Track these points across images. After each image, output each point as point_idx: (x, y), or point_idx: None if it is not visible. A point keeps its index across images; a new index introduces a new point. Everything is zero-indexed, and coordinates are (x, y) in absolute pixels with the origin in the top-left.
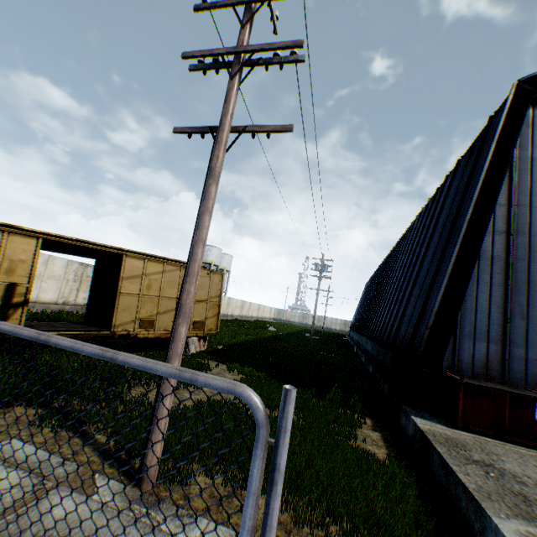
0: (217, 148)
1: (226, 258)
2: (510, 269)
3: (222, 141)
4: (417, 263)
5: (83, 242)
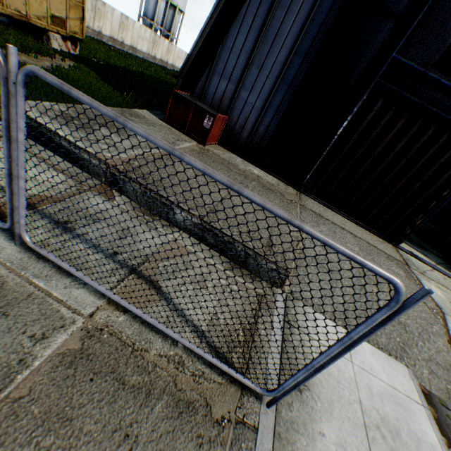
0: None
1: None
2: (271, 16)
3: None
4: None
5: None
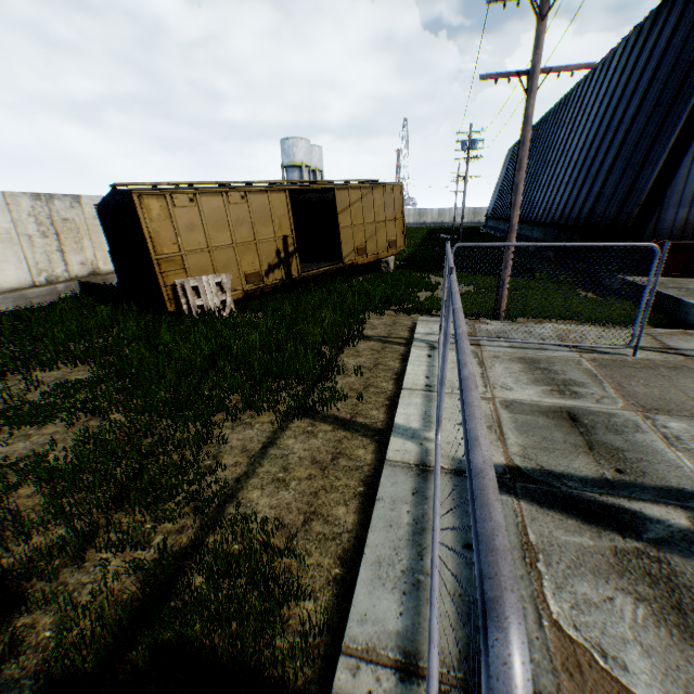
0: (532, 98)
1: (314, 152)
2: None
3: (535, 90)
4: (620, 128)
5: (308, 185)
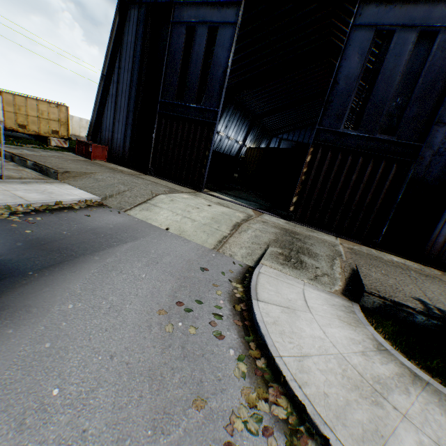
0: None
1: None
2: (117, 100)
3: None
4: None
5: None
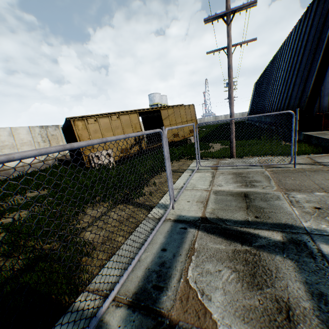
0: (230, 57)
1: (163, 98)
2: None
3: (231, 54)
4: (296, 64)
5: (147, 109)
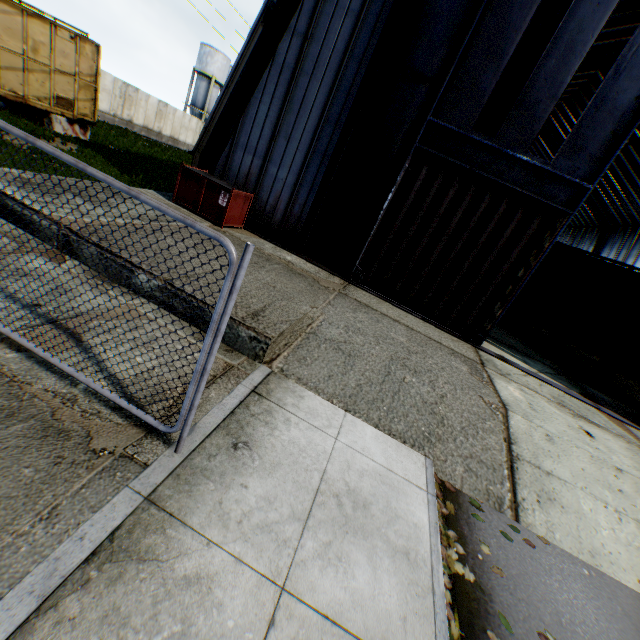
0: None
1: None
2: (294, 84)
3: None
4: None
5: None
